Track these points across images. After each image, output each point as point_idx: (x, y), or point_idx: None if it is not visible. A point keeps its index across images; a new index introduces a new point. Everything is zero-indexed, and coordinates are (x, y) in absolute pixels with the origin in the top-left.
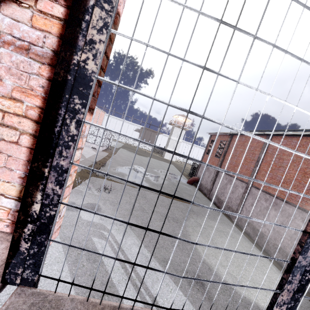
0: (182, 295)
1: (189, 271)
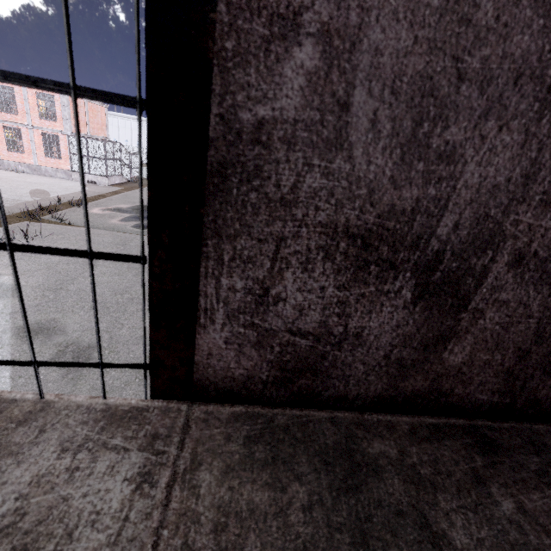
0: (6, 377)
1: (79, 343)
